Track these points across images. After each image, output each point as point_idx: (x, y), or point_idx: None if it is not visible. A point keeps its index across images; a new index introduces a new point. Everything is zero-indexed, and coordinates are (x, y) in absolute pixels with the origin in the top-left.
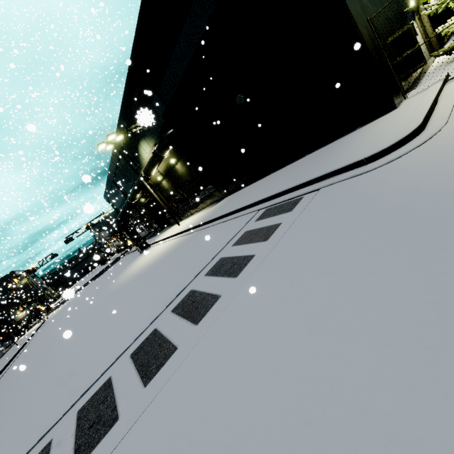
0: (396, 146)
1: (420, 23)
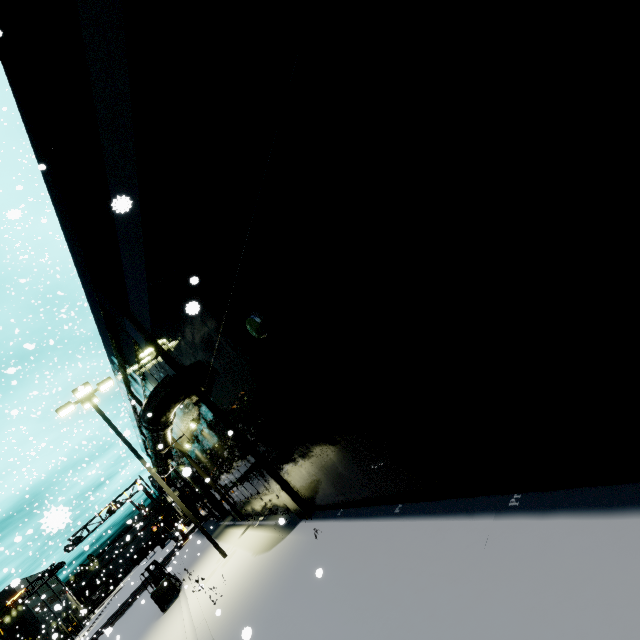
0: None
1: None
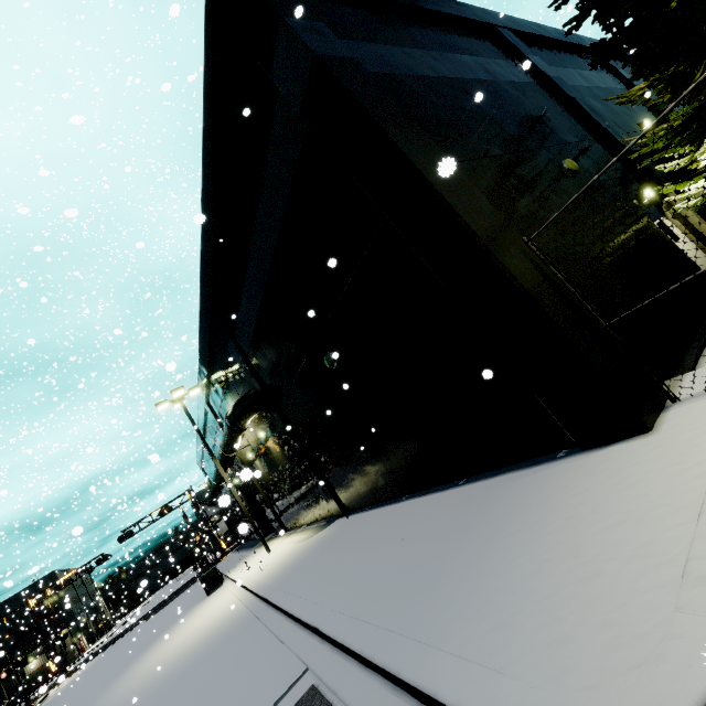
0: None
1: (678, 219)
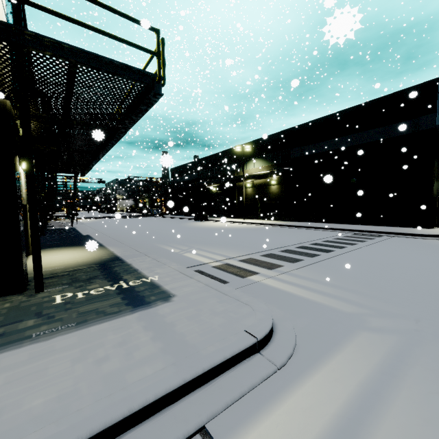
0: (436, 236)
1: None
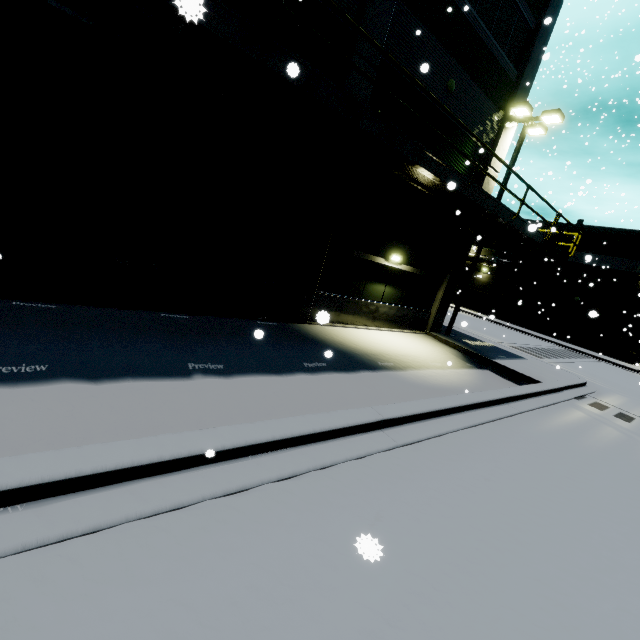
0: (635, 370)
1: None
